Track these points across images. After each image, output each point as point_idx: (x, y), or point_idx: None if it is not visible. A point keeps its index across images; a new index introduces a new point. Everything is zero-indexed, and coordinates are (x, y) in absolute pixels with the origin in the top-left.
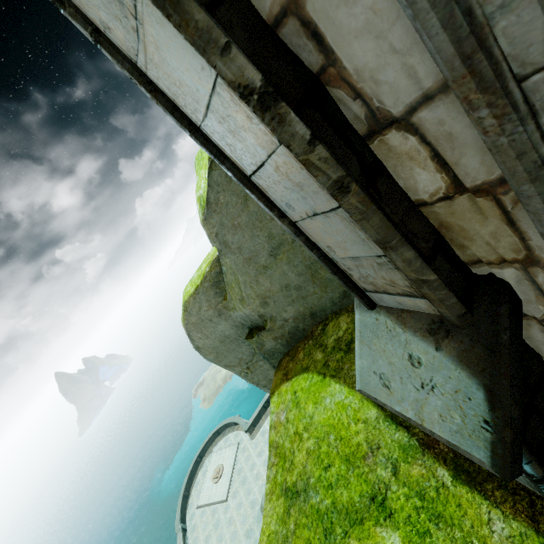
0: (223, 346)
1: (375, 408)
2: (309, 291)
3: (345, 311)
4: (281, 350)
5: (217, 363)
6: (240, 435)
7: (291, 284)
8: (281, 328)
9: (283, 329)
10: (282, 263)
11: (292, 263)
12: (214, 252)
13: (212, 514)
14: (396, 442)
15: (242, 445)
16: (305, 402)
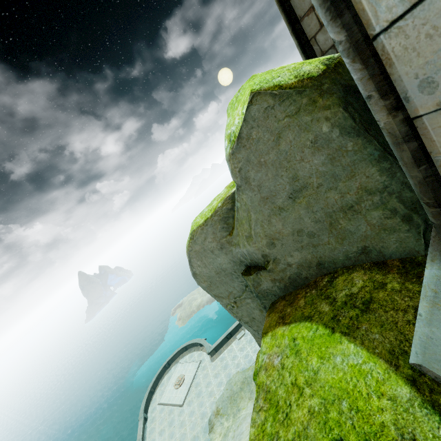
0: (217, 277)
1: (407, 386)
2: (323, 240)
3: (360, 268)
4: (277, 293)
5: (208, 291)
6: (203, 355)
7: (304, 229)
8: (282, 271)
9: (284, 273)
10: (300, 207)
11: (311, 209)
12: (226, 191)
13: (168, 413)
14: (440, 440)
15: (203, 364)
16: (307, 353)
